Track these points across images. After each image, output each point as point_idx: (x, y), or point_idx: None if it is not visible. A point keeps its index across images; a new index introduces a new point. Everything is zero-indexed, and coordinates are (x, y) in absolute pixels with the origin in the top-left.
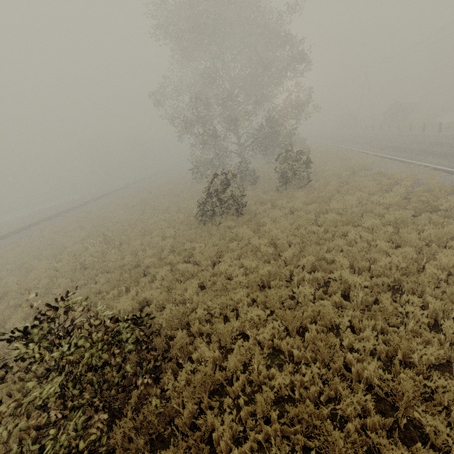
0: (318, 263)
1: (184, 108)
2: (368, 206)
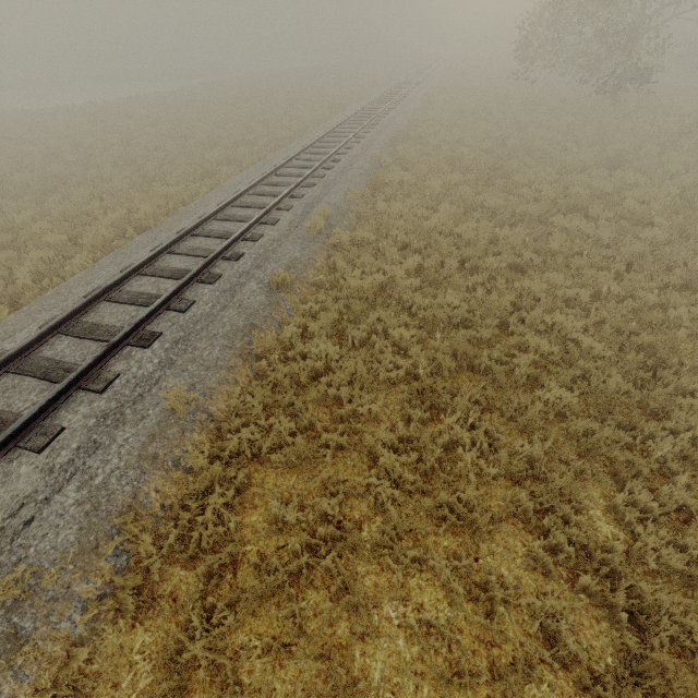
0: None
1: None
2: None
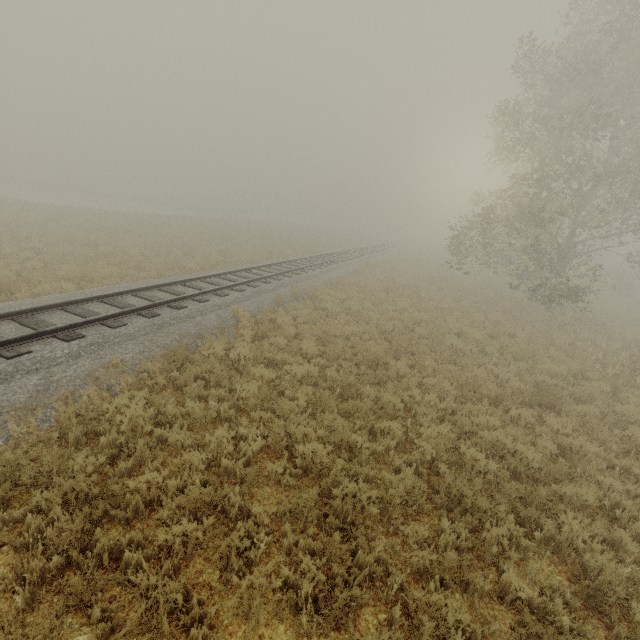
0: None
1: None
2: None
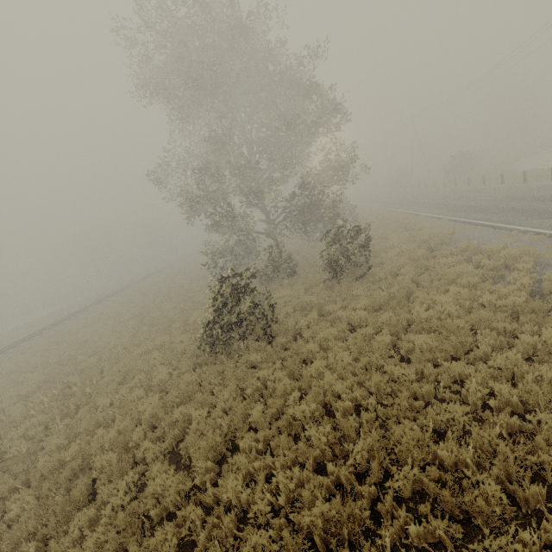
0: (431, 488)
1: (187, 184)
2: (480, 316)
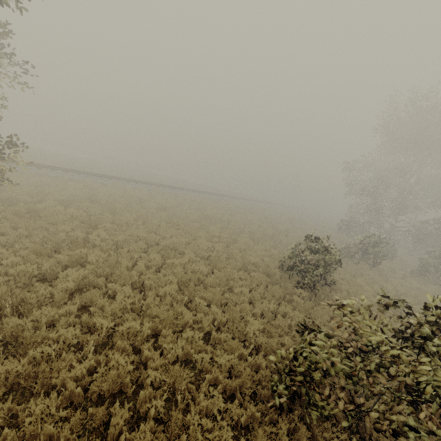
0: None
1: (366, 181)
2: None
